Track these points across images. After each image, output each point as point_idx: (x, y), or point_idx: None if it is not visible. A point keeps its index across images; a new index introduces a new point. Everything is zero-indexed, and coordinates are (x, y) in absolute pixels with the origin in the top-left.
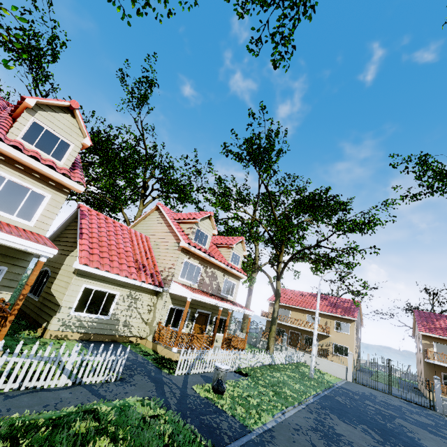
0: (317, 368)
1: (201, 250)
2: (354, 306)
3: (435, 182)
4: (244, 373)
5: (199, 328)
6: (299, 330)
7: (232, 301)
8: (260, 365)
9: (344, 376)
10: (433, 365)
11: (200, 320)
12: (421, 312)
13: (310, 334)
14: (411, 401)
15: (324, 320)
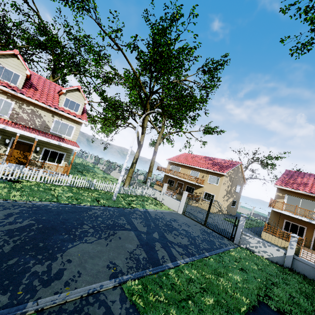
0: (162, 202)
1: (1, 84)
2: (232, 165)
3: None
4: (17, 182)
5: (20, 153)
6: (183, 181)
7: (64, 139)
8: (67, 185)
9: (177, 209)
10: (279, 213)
11: (21, 148)
12: (291, 171)
13: (190, 184)
14: (218, 232)
15: (202, 175)
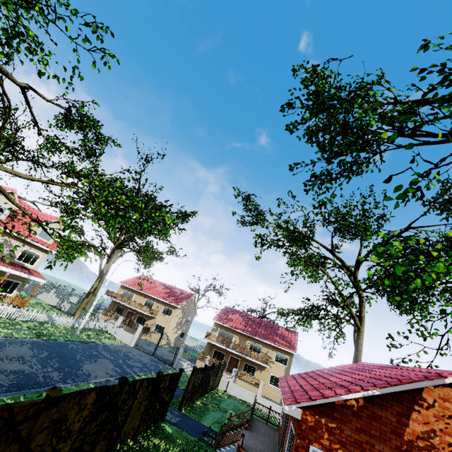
0: (114, 336)
1: None
2: (186, 297)
3: (247, 215)
4: None
5: None
6: (136, 310)
7: (28, 268)
8: (28, 320)
9: (130, 342)
10: (212, 343)
11: None
12: (228, 308)
13: (143, 314)
14: (162, 361)
15: (157, 305)
